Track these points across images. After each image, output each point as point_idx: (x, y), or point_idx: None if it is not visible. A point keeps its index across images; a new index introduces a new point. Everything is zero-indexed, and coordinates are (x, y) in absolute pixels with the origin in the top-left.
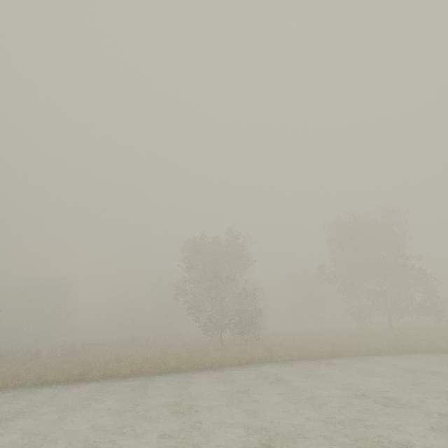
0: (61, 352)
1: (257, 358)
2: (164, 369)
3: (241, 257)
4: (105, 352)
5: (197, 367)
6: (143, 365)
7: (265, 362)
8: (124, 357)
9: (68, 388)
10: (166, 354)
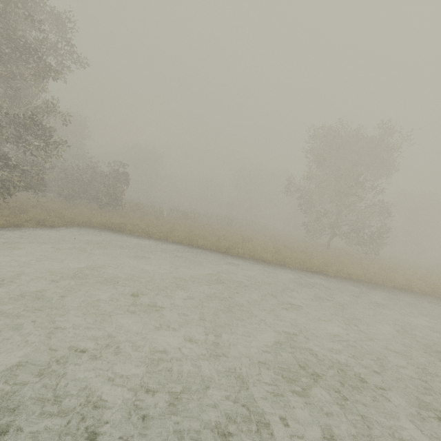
0: (177, 214)
1: (417, 287)
2: (310, 268)
3: (387, 162)
4: (213, 224)
5: (340, 274)
6: (285, 257)
7: (429, 295)
8: (242, 237)
9: (225, 259)
10: (282, 245)
